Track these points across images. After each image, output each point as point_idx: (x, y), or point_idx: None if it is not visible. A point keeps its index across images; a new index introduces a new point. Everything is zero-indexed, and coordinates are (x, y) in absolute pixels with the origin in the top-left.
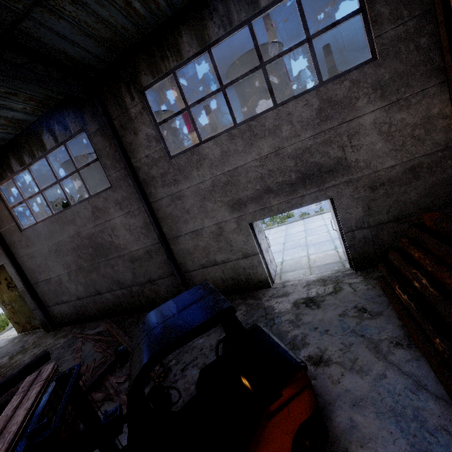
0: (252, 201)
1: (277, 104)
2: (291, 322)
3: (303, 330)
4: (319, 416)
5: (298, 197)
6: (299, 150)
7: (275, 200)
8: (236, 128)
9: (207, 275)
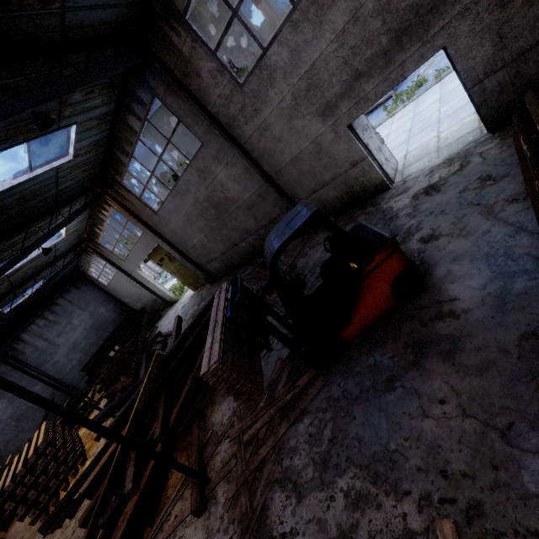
0: (342, 98)
1: None
2: (408, 215)
3: (418, 219)
4: (417, 272)
5: (397, 67)
6: None
7: (369, 84)
8: (296, 11)
9: (321, 198)
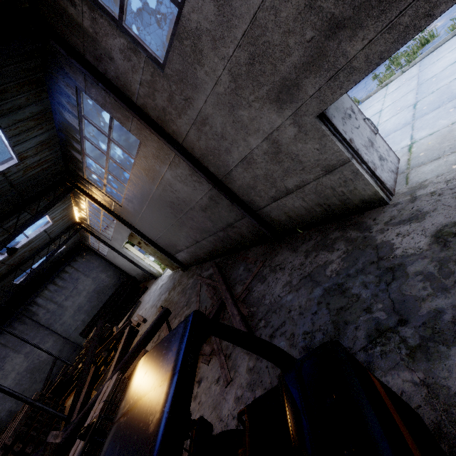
0: (307, 72)
1: None
2: (428, 278)
3: None
4: None
5: None
6: None
7: (356, 41)
8: None
9: (284, 207)
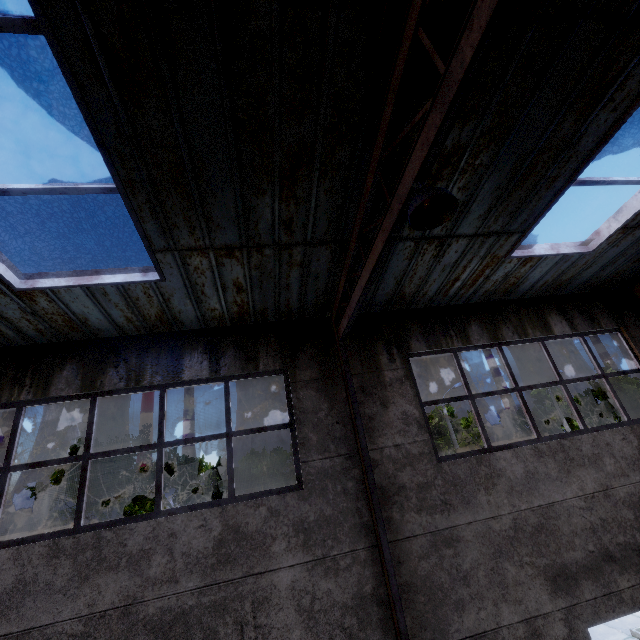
0: (586, 574)
1: (587, 428)
2: None
3: None
4: None
5: None
6: (633, 496)
7: (623, 578)
8: (543, 443)
9: None
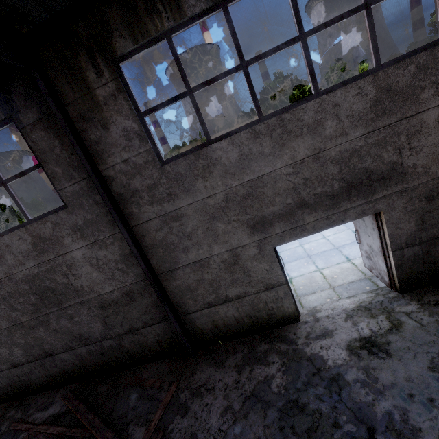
0: (280, 219)
1: (319, 92)
2: (365, 384)
3: (394, 401)
4: None
5: (340, 211)
6: (345, 153)
7: (311, 216)
8: (262, 123)
9: (216, 315)
